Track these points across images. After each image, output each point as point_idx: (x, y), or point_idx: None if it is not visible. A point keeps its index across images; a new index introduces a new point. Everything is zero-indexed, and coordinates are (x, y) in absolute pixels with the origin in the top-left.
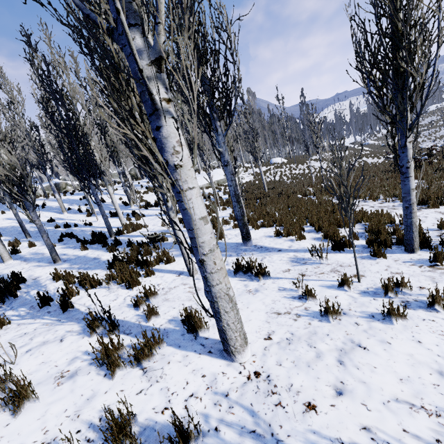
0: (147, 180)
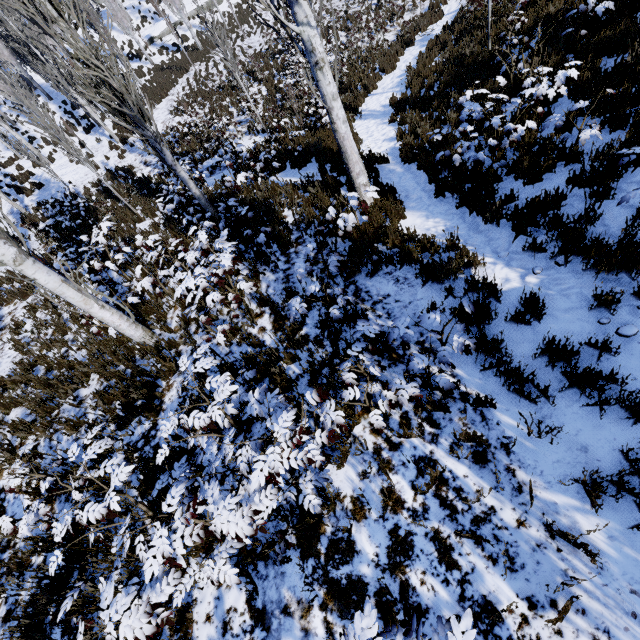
0: None
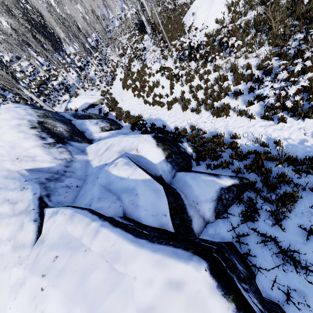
0: None
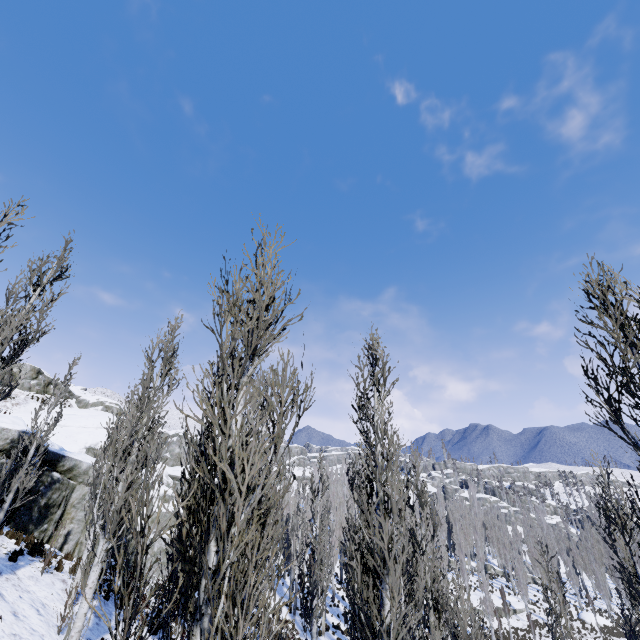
0: None
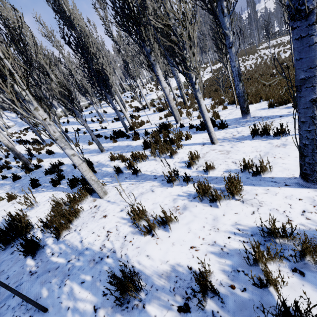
0: (129, 92)
